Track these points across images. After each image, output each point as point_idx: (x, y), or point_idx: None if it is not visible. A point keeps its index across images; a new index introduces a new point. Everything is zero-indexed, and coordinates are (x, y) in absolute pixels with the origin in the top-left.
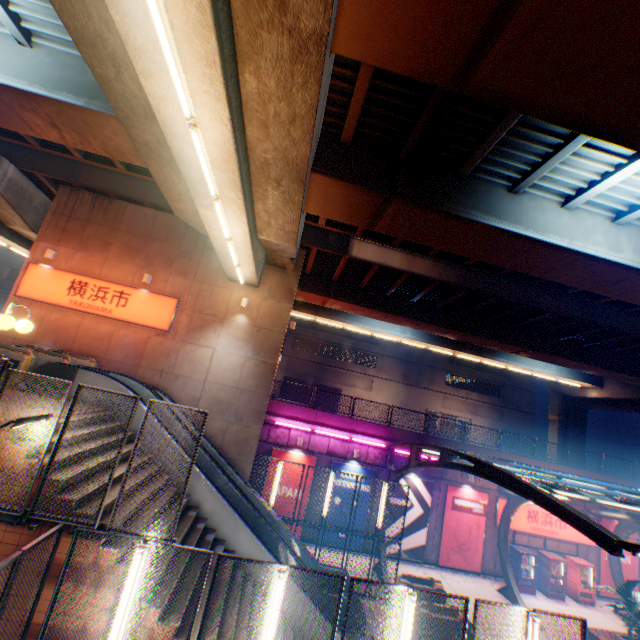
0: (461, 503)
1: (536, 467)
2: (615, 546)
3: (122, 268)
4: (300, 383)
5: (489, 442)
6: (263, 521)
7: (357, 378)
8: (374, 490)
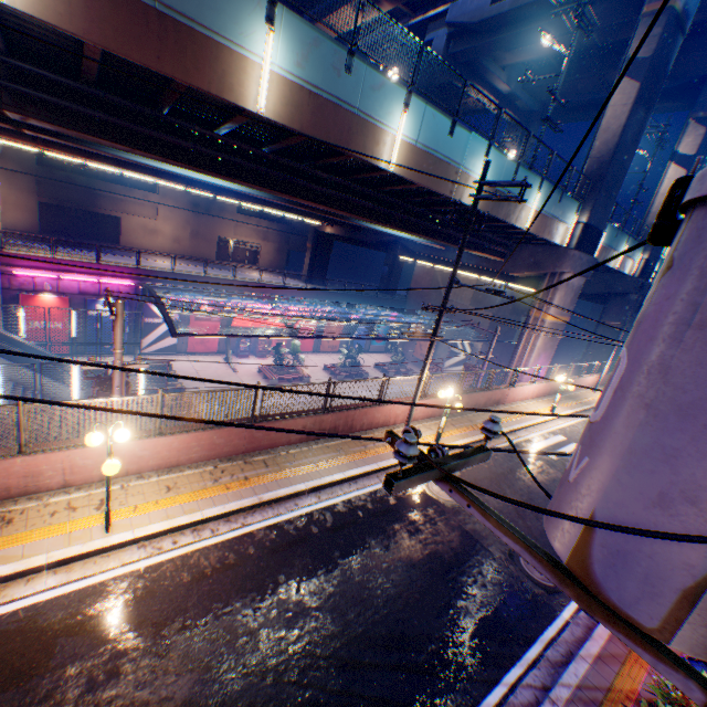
0: (204, 317)
1: (261, 289)
2: (175, 335)
3: None
4: (67, 210)
5: (277, 264)
6: (11, 348)
7: (140, 206)
8: (132, 316)
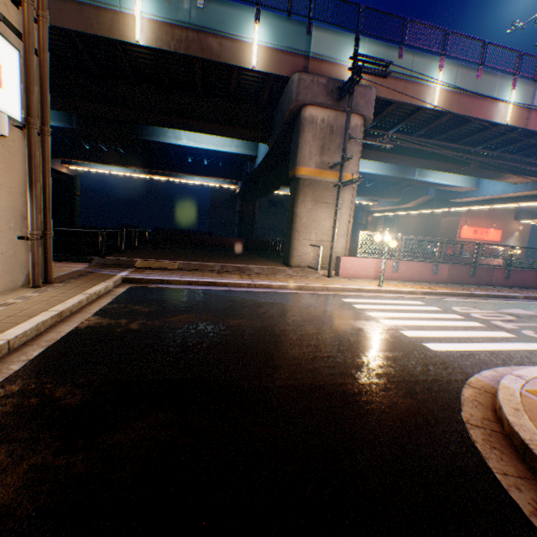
0: None
1: None
2: None
3: (482, 222)
4: None
5: None
6: None
7: None
8: None
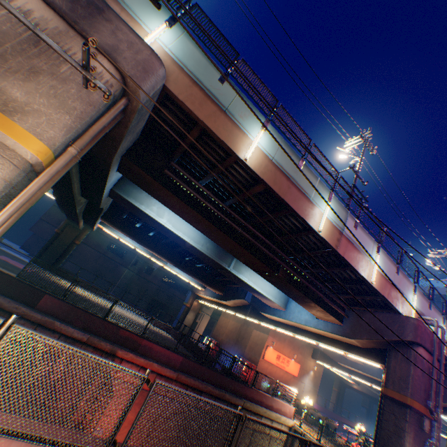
0: None
1: (350, 423)
2: None
3: (287, 348)
4: None
5: None
6: None
7: None
8: None
